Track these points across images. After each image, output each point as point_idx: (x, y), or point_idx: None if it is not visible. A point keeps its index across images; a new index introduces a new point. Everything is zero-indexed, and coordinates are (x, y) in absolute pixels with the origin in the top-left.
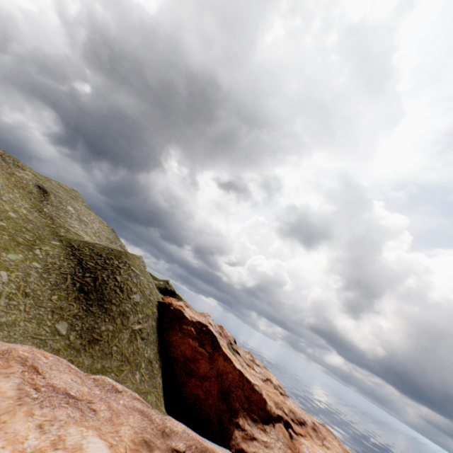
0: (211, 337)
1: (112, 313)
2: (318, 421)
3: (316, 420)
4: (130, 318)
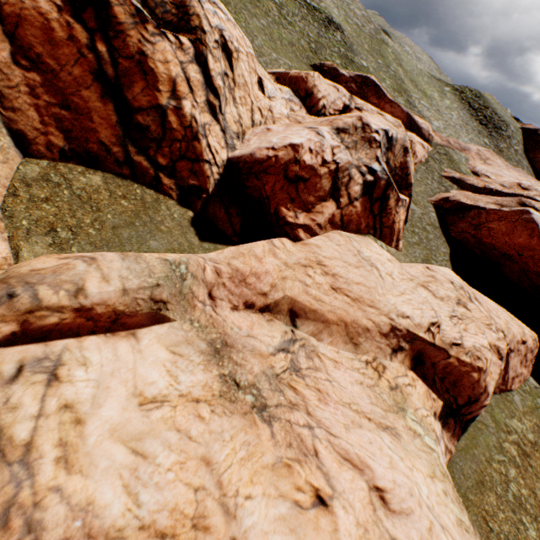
0: None
1: (503, 137)
2: None
3: None
4: (512, 140)
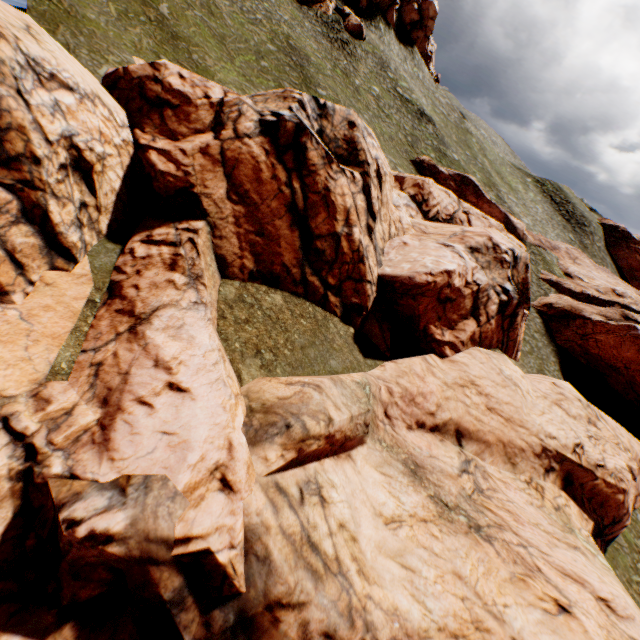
0: None
1: (586, 233)
2: None
3: None
4: (594, 237)
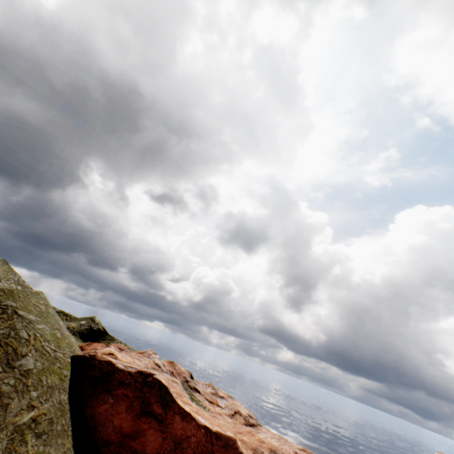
0: (160, 390)
1: None
2: (299, 447)
3: (297, 447)
4: (11, 405)
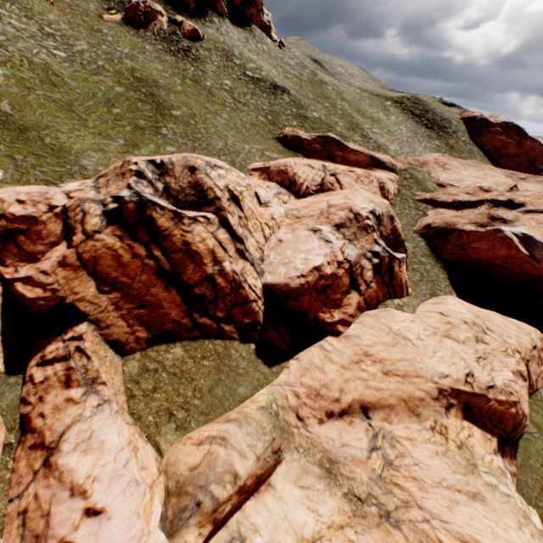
0: (517, 130)
1: (449, 134)
2: None
3: None
4: (458, 134)
